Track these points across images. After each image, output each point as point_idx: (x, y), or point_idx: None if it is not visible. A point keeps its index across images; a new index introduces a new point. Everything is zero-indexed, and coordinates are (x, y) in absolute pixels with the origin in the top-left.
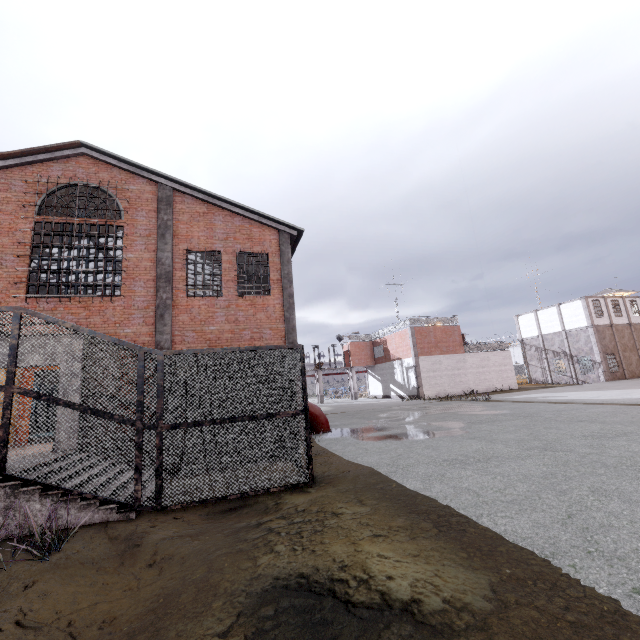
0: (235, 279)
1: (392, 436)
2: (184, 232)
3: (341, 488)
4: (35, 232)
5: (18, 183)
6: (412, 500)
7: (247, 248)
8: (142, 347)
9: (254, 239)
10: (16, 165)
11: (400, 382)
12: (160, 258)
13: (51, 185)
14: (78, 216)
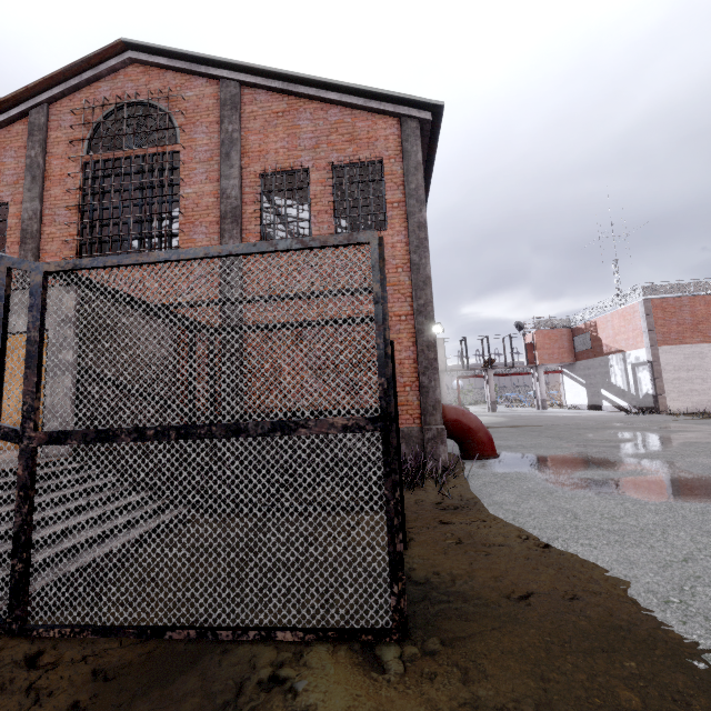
0: (330, 208)
1: (634, 485)
2: (256, 146)
3: (491, 707)
4: (85, 176)
5: (67, 117)
6: None
7: (348, 156)
8: (4, 256)
9: (359, 140)
10: (63, 94)
11: (620, 387)
12: (224, 189)
13: (99, 112)
14: (129, 148)
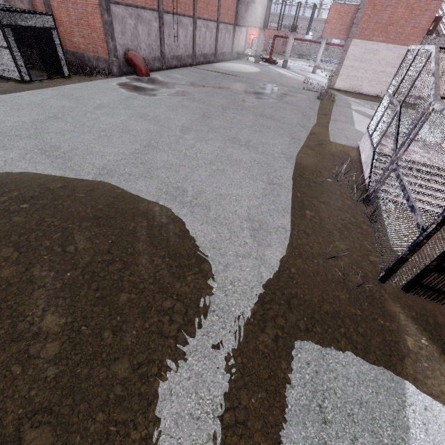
0: None
1: (132, 86)
2: None
3: (21, 86)
4: None
5: None
6: (5, 92)
7: None
8: None
9: None
10: None
11: None
12: None
13: None
14: None
